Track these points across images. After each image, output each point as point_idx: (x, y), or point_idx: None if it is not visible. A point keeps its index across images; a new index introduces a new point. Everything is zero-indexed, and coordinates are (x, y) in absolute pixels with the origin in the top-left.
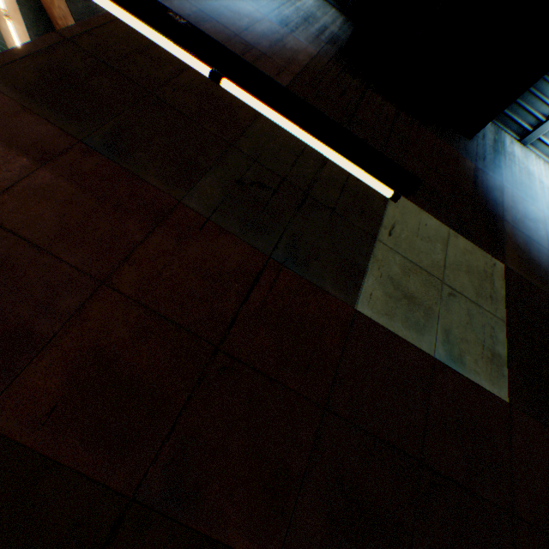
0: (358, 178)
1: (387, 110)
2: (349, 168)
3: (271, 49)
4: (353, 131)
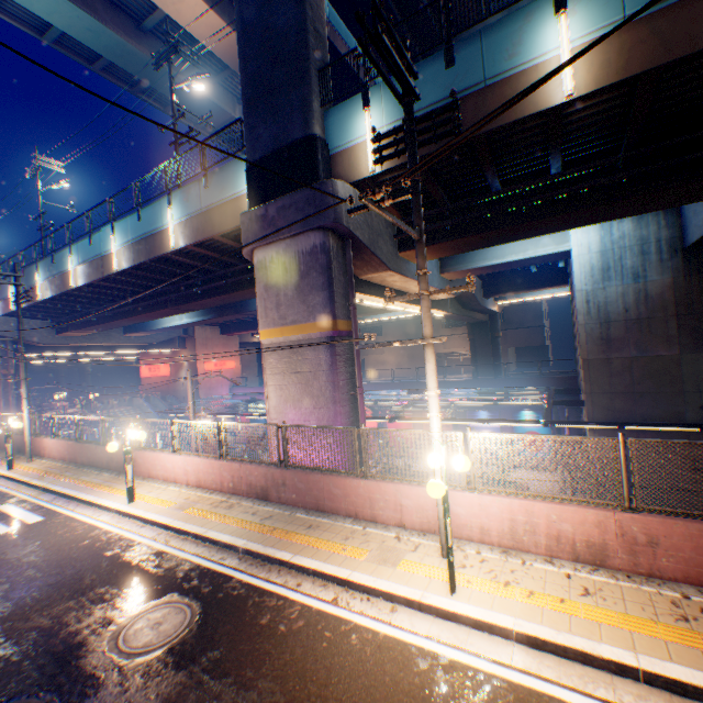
0: None
1: None
2: None
3: (646, 309)
4: None
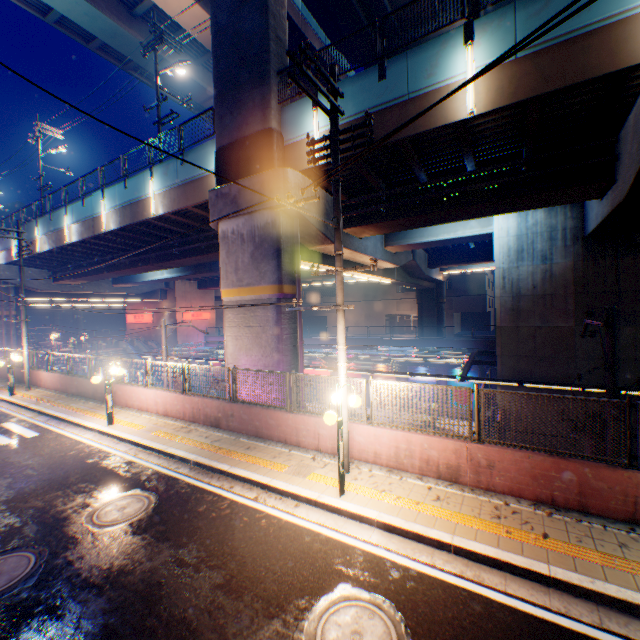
0: (639, 333)
1: (638, 263)
2: (633, 393)
3: (550, 287)
4: (623, 303)
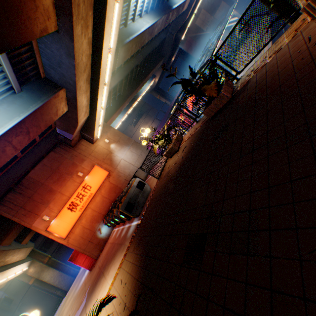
0: None
1: None
2: None
3: None
4: None
